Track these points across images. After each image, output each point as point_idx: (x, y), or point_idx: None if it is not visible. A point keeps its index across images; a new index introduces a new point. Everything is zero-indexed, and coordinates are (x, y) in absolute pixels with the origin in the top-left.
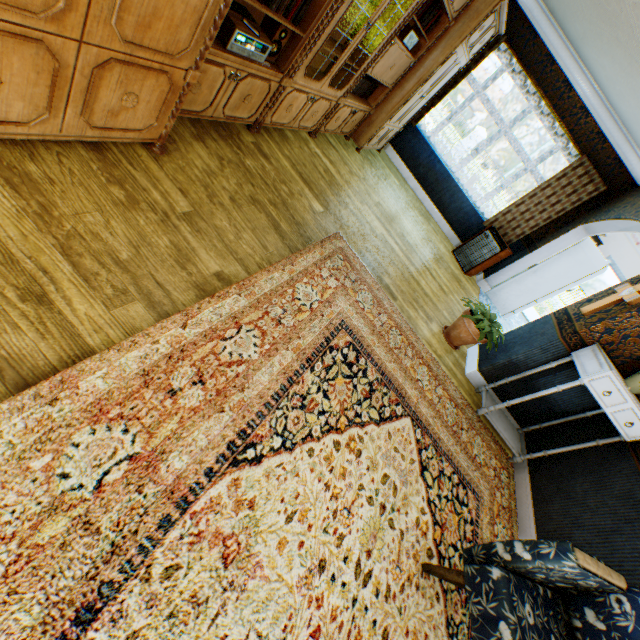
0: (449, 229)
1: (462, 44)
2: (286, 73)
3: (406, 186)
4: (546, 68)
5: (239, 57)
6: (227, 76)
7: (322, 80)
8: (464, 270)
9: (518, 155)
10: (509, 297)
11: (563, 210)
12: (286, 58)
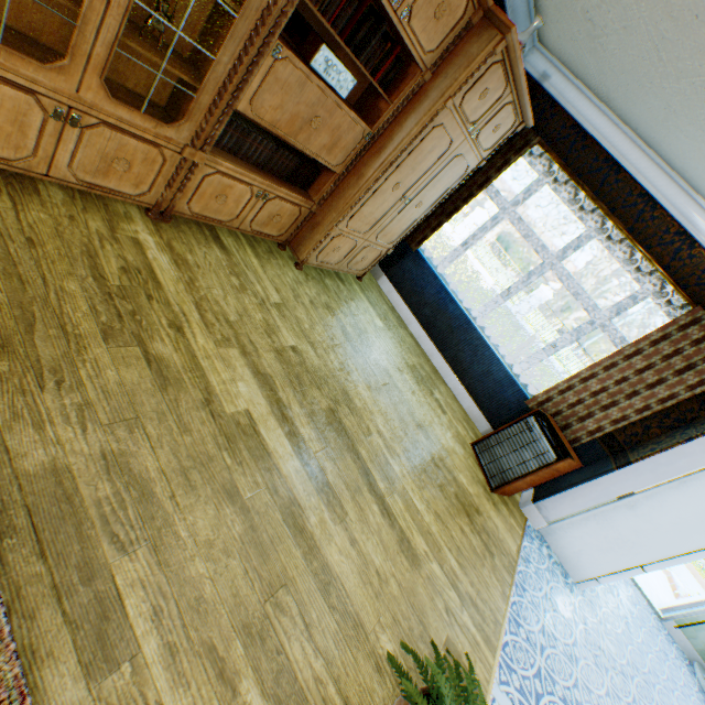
0: (472, 403)
1: (448, 107)
2: None
3: (401, 331)
4: (608, 176)
5: None
6: None
7: (57, 63)
8: (492, 483)
9: (577, 299)
10: (586, 547)
11: (673, 396)
12: None
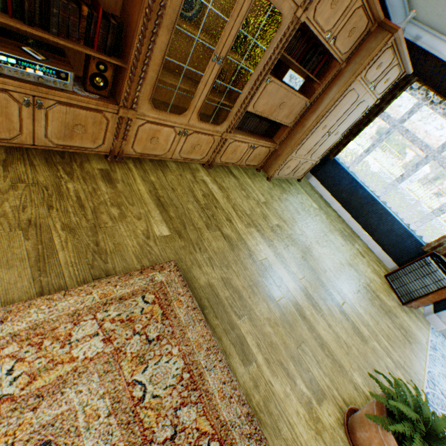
0: (380, 250)
1: (357, 79)
2: (121, 104)
3: (328, 208)
4: None
5: (29, 83)
6: (22, 102)
7: (184, 113)
8: (402, 300)
9: None
10: None
11: None
12: (120, 91)
